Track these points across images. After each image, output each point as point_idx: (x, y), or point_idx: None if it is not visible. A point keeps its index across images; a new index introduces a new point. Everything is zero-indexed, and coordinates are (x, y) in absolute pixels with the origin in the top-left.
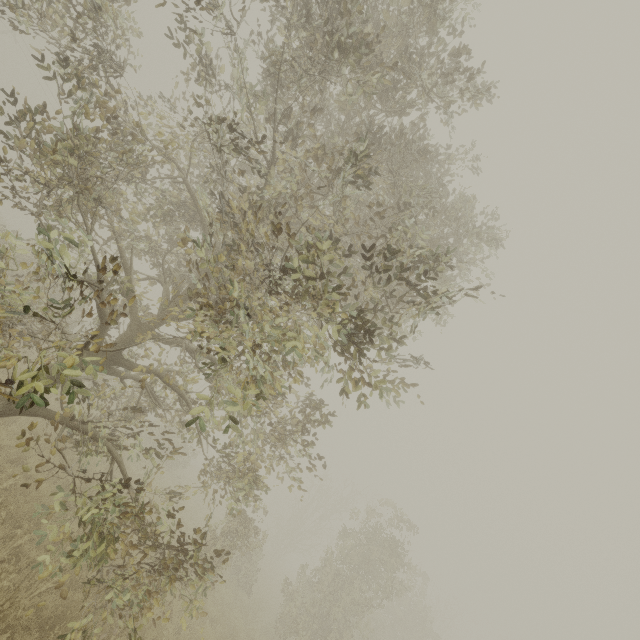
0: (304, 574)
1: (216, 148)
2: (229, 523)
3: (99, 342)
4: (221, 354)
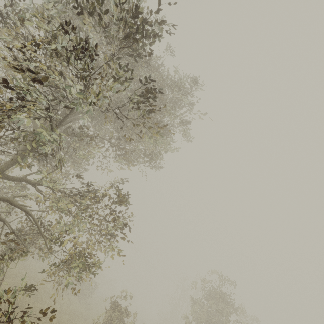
0: None
1: None
2: (107, 313)
3: None
4: None
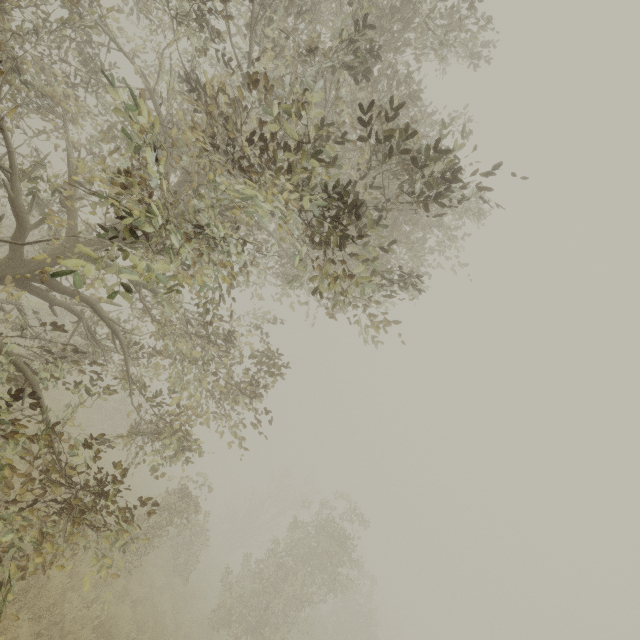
0: (247, 564)
1: (178, 21)
2: (168, 498)
3: (19, 248)
4: (131, 219)
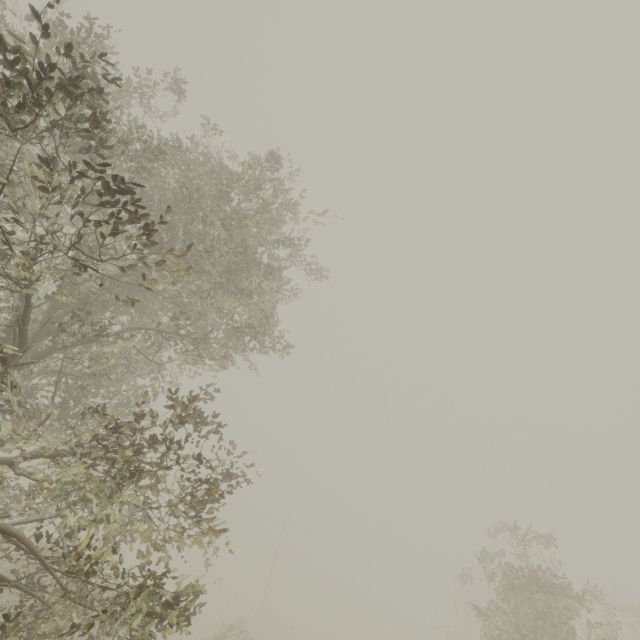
0: None
1: None
2: None
3: None
4: None
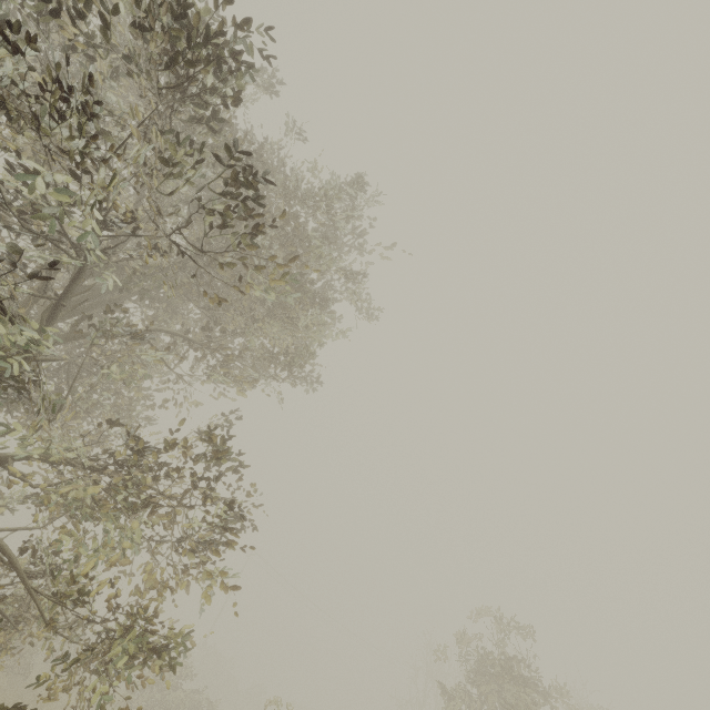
0: None
1: None
2: None
3: None
4: None
